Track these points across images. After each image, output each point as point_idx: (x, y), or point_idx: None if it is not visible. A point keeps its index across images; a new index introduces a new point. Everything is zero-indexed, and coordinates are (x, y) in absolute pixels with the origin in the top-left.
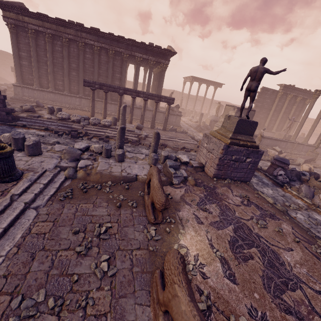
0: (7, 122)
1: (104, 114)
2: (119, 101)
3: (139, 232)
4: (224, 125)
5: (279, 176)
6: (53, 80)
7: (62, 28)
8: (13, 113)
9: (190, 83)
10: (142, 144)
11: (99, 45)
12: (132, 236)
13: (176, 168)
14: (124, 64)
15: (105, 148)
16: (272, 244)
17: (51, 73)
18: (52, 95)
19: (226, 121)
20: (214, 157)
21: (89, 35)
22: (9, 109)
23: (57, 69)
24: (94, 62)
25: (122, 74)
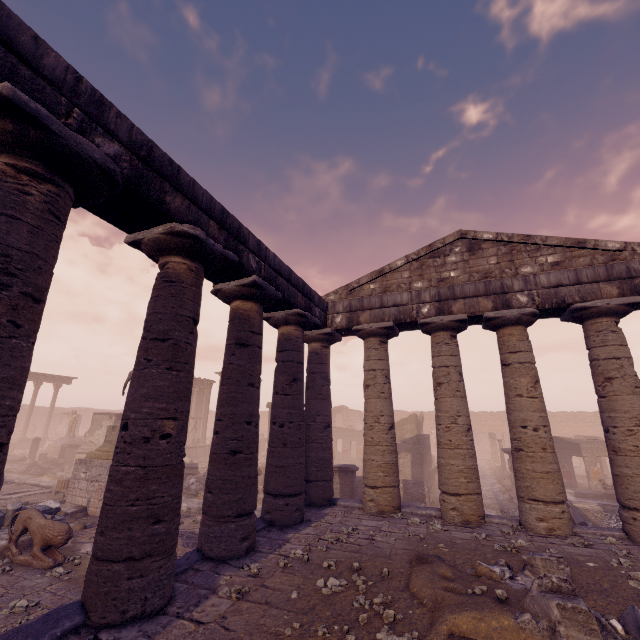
0: None
1: None
2: None
3: (41, 578)
4: (110, 439)
5: (192, 486)
6: None
7: None
8: None
9: None
10: None
11: None
12: (33, 584)
13: (50, 514)
14: None
15: None
16: (189, 529)
17: None
18: None
19: (112, 433)
20: (104, 484)
21: None
22: None
23: None
24: None
25: None
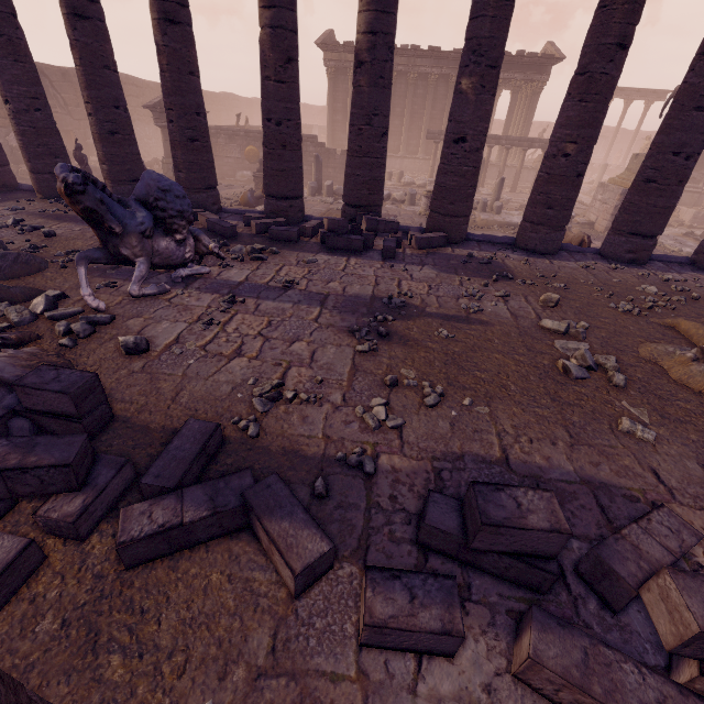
0: None
1: None
2: None
3: None
4: (629, 168)
5: None
6: None
7: None
8: None
9: None
10: (505, 209)
11: (438, 72)
12: None
13: None
14: None
15: (483, 202)
16: None
17: None
18: None
19: (633, 162)
20: (609, 207)
21: (425, 60)
22: None
23: None
24: (427, 100)
25: None
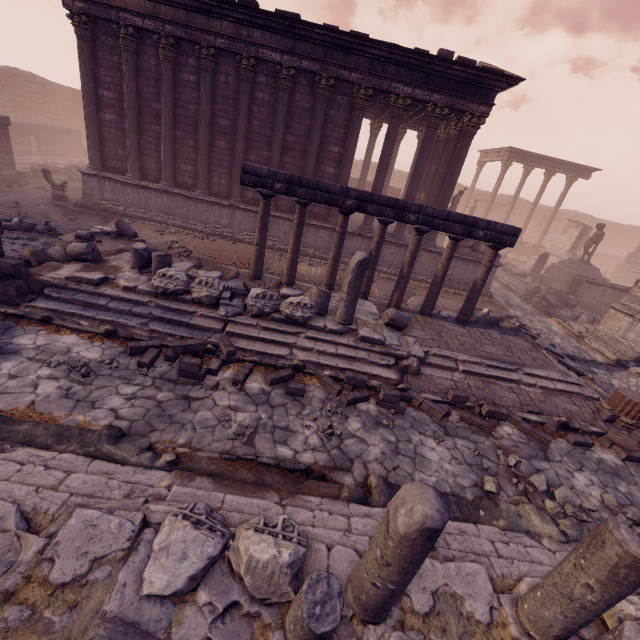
0: (5, 300)
1: (291, 266)
2: (338, 232)
3: None
4: None
5: None
6: (171, 161)
7: (201, 20)
8: (34, 268)
9: (502, 165)
10: (416, 403)
11: (294, 63)
12: None
13: None
14: (356, 118)
15: (310, 629)
16: None
17: (167, 143)
18: (166, 199)
19: None
20: None
21: (269, 35)
22: (7, 263)
23: (182, 134)
24: (276, 112)
25: (347, 147)
